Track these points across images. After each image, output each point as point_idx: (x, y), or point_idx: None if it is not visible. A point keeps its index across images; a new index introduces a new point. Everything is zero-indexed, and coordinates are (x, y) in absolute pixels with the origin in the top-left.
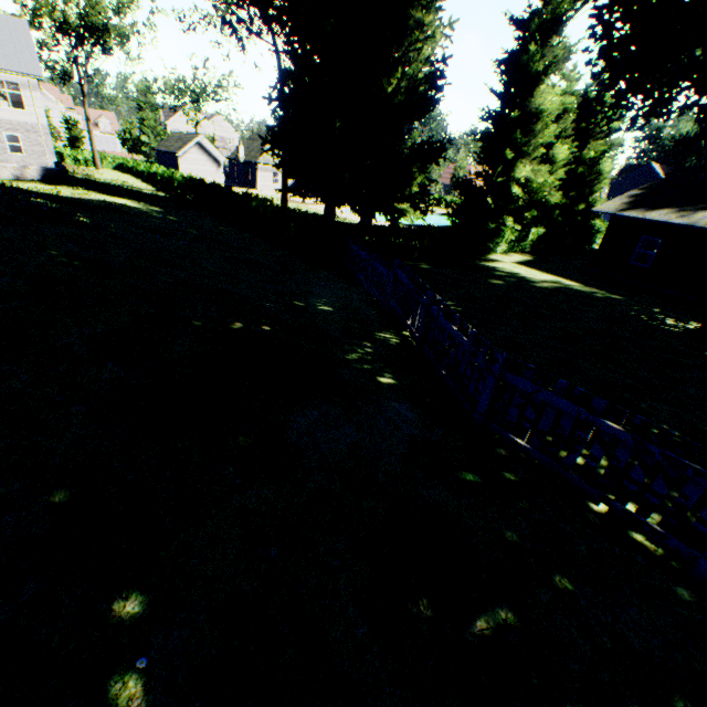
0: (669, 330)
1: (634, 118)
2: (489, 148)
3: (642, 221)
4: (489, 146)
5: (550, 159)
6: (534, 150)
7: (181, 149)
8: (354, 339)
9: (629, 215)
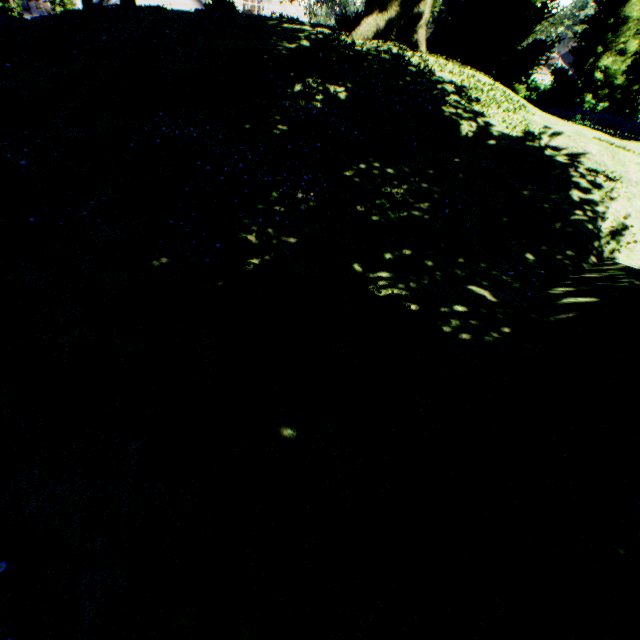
0: None
1: None
2: (583, 45)
3: None
4: (584, 43)
5: (623, 52)
6: (615, 47)
7: None
8: None
9: None
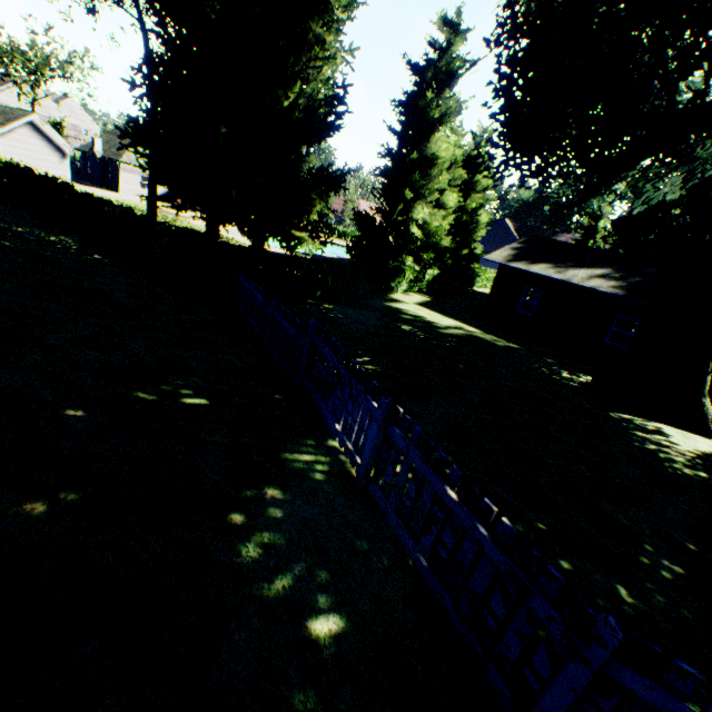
0: (571, 386)
1: (524, 178)
2: (389, 185)
3: (525, 273)
4: (389, 183)
5: (442, 205)
6: (430, 194)
7: (3, 126)
8: (250, 485)
9: (516, 267)
